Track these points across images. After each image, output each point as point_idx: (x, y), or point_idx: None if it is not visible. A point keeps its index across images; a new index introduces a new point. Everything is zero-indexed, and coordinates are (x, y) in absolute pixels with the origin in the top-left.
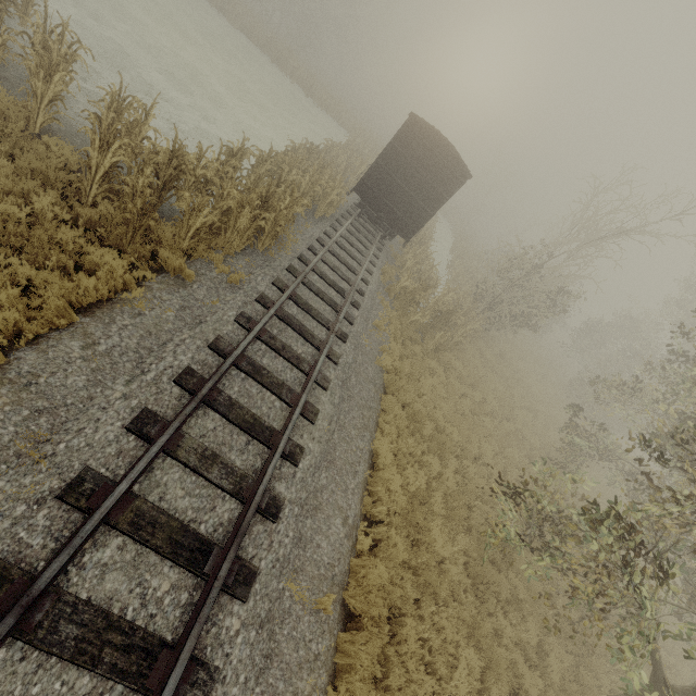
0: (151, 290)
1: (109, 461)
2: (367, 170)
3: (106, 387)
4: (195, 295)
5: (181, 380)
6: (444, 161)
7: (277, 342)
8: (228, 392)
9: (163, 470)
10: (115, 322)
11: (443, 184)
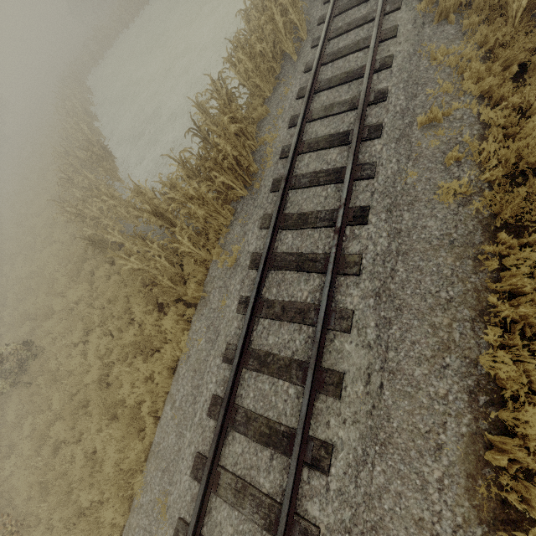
0: (191, 327)
1: (189, 508)
2: None
3: (184, 436)
4: (212, 306)
5: (210, 413)
6: None
7: (276, 306)
8: (246, 402)
9: (217, 509)
10: (180, 375)
11: None
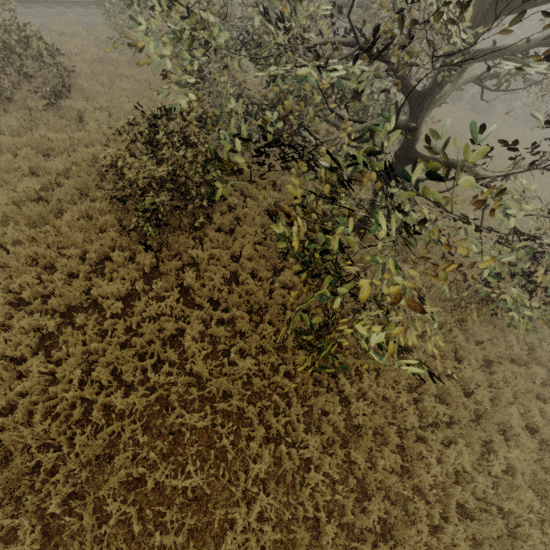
0: None
1: None
2: None
3: None
4: None
5: None
6: None
7: None
8: None
9: None
10: None
11: None
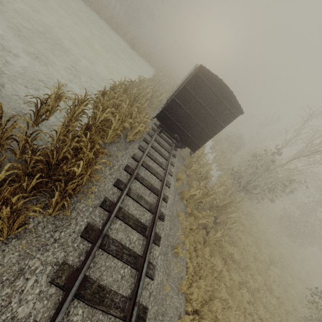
0: None
1: None
2: (165, 94)
3: None
4: None
5: None
6: (223, 101)
7: None
8: None
9: None
10: None
11: (221, 116)
